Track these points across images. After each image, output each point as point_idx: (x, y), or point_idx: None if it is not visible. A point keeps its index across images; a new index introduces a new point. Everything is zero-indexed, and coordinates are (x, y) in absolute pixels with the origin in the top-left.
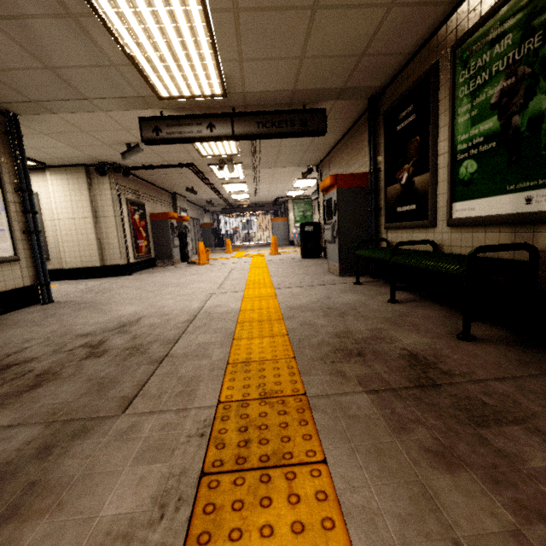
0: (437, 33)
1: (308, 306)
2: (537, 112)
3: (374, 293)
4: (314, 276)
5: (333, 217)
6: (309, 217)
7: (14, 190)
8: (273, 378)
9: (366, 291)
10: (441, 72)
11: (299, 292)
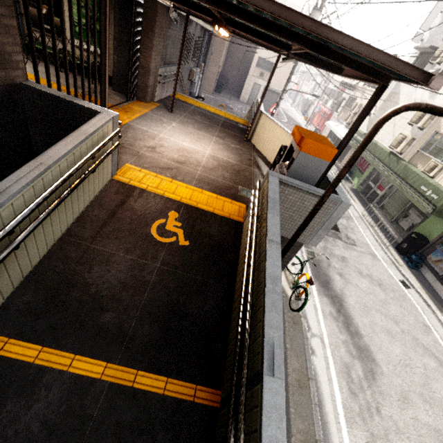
0: None
1: None
2: (98, 29)
3: None
4: None
5: None
6: None
7: None
8: None
9: (41, 65)
10: None
11: None
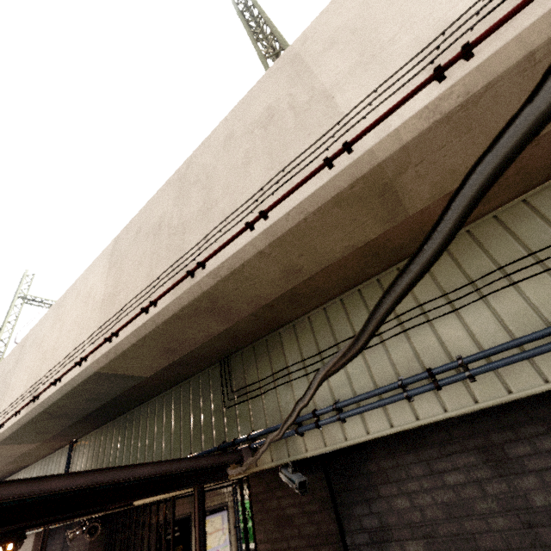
0: None
1: None
2: None
3: None
4: None
5: None
6: None
7: (233, 527)
8: None
9: None
10: None
11: None
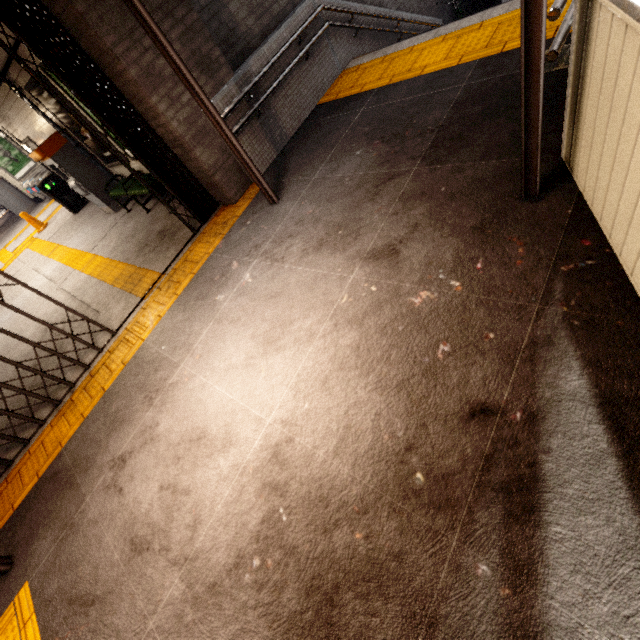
0: (18, 51)
1: (117, 246)
2: None
3: (139, 212)
4: (102, 225)
5: (70, 178)
6: (19, 156)
7: None
8: (128, 273)
9: (135, 214)
10: (47, 78)
11: (105, 242)
